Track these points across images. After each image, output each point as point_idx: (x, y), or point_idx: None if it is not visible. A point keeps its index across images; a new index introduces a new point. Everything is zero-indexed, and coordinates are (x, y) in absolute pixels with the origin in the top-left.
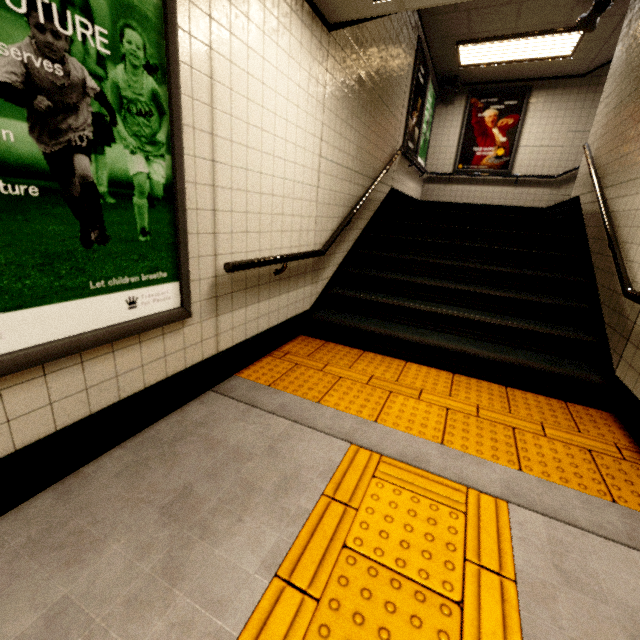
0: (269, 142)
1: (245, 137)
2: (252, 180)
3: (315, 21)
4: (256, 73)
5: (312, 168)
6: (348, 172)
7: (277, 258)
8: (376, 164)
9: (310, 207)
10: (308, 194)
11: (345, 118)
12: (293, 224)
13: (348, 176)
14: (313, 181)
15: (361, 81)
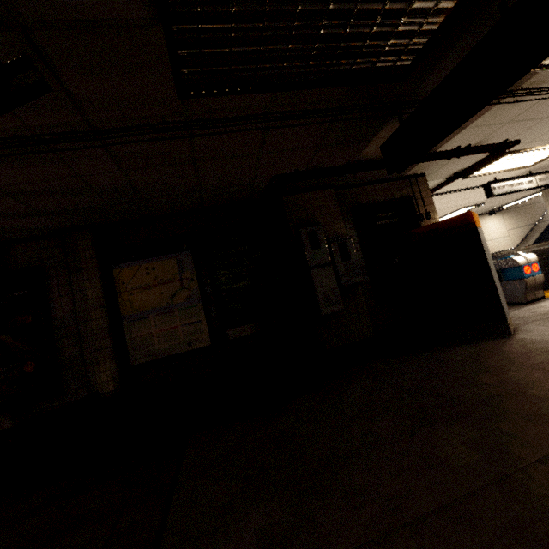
0: (493, 235)
1: (489, 236)
2: (492, 241)
3: (496, 213)
4: (488, 228)
5: (505, 233)
6: (520, 228)
7: (501, 251)
8: (535, 219)
9: (508, 240)
10: (506, 238)
11: (512, 219)
12: (504, 245)
13: (520, 229)
14: (507, 235)
15: (515, 209)
